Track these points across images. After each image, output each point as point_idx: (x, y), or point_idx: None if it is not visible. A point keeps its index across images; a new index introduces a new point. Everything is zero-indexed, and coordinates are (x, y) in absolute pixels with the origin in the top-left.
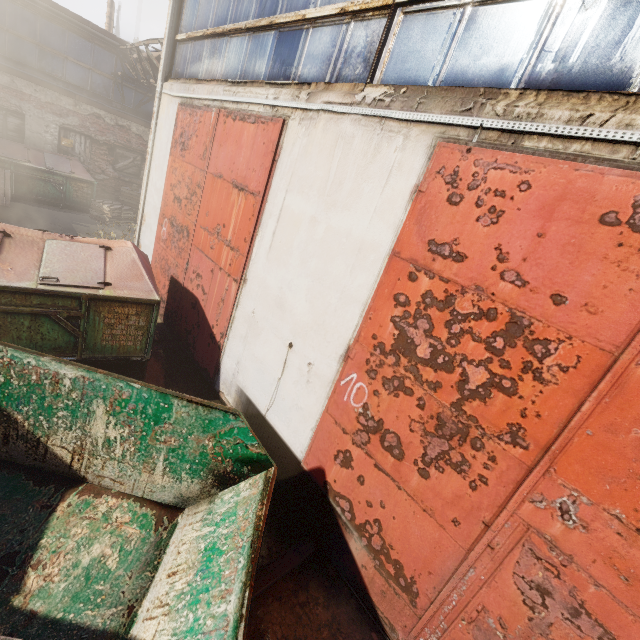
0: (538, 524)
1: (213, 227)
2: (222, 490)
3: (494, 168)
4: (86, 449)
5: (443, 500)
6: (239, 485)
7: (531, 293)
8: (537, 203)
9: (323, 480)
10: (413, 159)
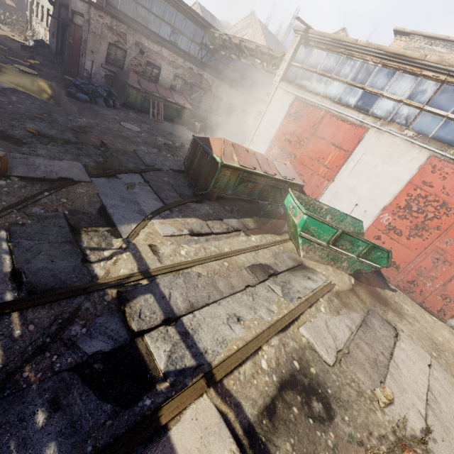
0: (439, 246)
1: (315, 157)
2: None
3: (446, 167)
4: None
5: (413, 244)
6: None
7: (449, 197)
8: None
9: None
10: (421, 158)
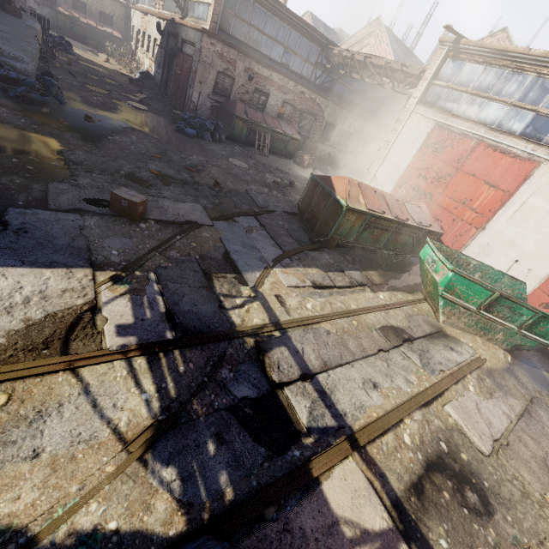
0: None
1: (460, 199)
2: None
3: None
4: None
5: None
6: None
7: None
8: None
9: None
10: None
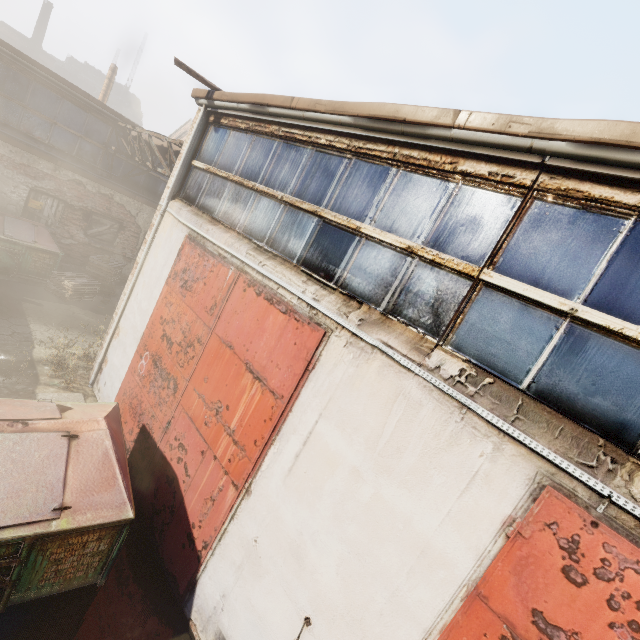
0: None
1: (212, 400)
2: None
3: (635, 570)
4: None
5: None
6: None
7: None
8: None
9: None
10: (507, 481)
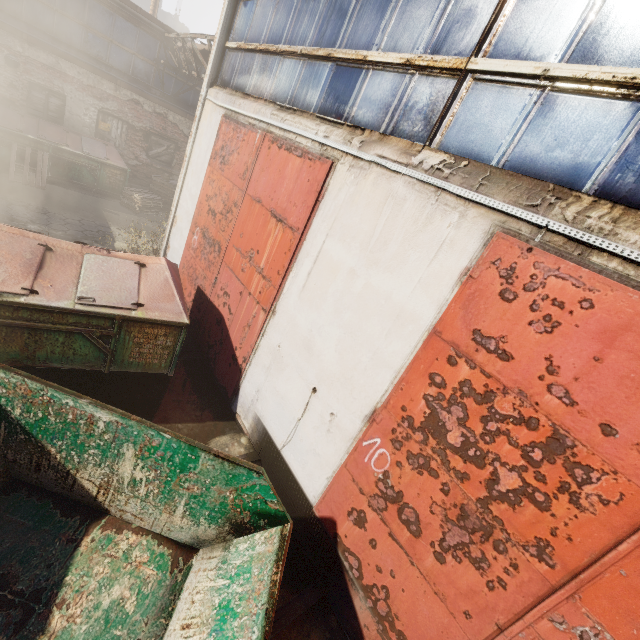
0: None
1: (246, 250)
2: (237, 537)
3: (555, 276)
4: (112, 485)
5: (457, 589)
6: (254, 536)
7: (579, 415)
8: (598, 325)
9: (334, 531)
10: (467, 240)
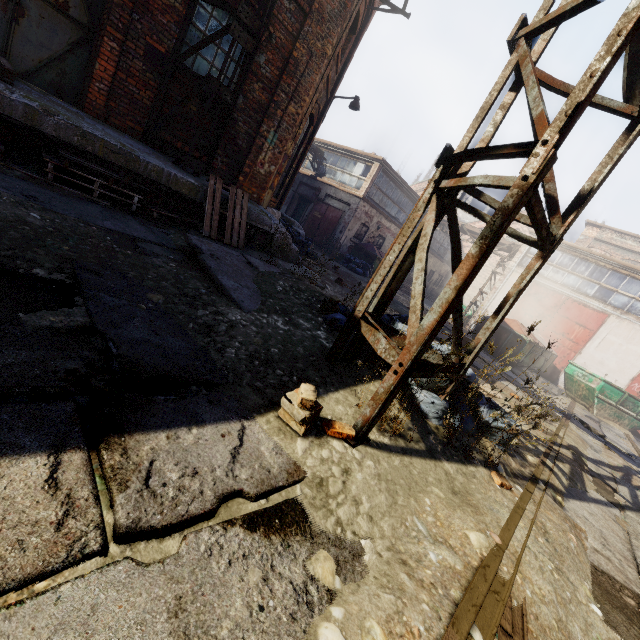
0: None
1: (559, 332)
2: None
3: None
4: None
5: None
6: None
7: None
8: None
9: None
10: None
